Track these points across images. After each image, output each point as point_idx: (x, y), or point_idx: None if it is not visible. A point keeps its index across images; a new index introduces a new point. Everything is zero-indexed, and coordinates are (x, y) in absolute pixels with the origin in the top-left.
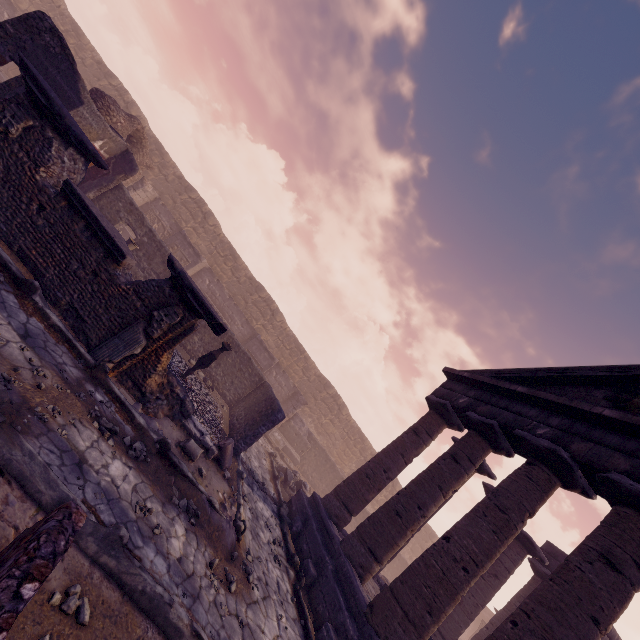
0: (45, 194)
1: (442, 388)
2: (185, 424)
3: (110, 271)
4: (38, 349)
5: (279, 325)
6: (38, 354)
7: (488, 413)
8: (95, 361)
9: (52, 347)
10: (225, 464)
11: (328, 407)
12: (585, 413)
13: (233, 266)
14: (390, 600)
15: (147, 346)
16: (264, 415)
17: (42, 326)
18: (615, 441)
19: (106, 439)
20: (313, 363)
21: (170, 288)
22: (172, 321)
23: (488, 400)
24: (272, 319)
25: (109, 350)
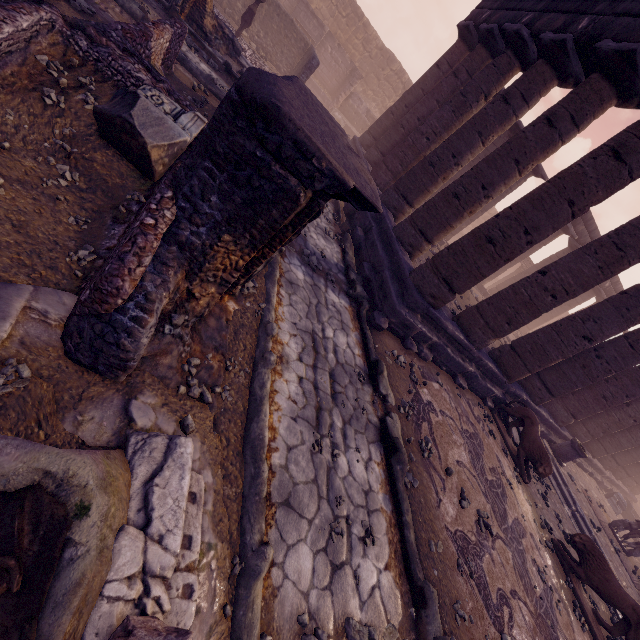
0: None
1: (475, 10)
2: (240, 62)
3: None
4: None
5: None
6: None
7: (497, 20)
8: (168, 4)
9: None
10: None
11: (392, 88)
12: None
13: None
14: (380, 164)
15: None
16: (303, 66)
17: None
18: (571, 4)
19: (194, 53)
20: (373, 32)
21: None
22: None
23: (505, 6)
24: None
25: None
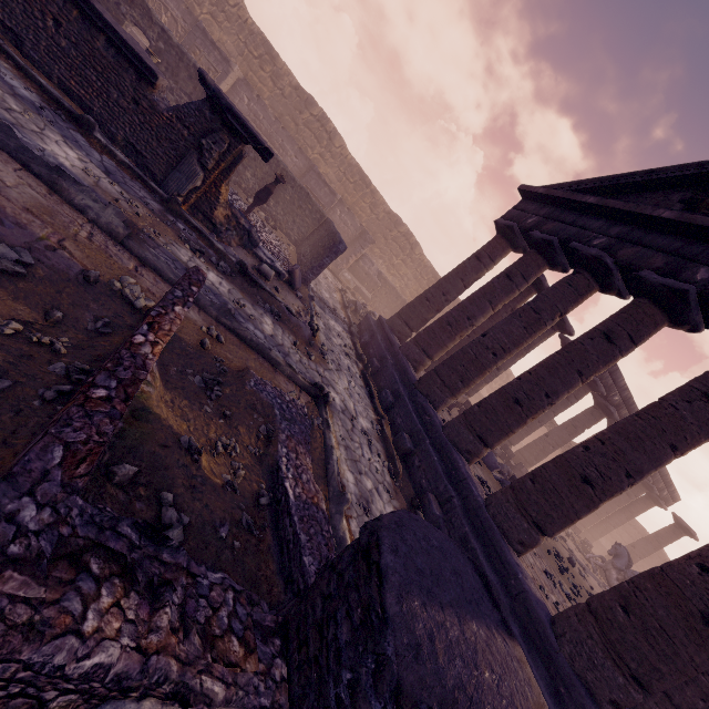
0: (53, 3)
1: (514, 210)
2: (256, 253)
3: (148, 97)
4: (121, 185)
5: (339, 152)
6: (123, 189)
7: (552, 230)
8: (167, 195)
9: (130, 183)
10: (296, 286)
11: (399, 247)
12: (645, 218)
13: (272, 72)
14: (433, 375)
15: (205, 178)
16: (327, 248)
17: (114, 164)
18: (663, 243)
19: (198, 258)
20: (381, 198)
21: (209, 111)
22: (221, 149)
23: (557, 217)
24: (330, 145)
25: (174, 184)
